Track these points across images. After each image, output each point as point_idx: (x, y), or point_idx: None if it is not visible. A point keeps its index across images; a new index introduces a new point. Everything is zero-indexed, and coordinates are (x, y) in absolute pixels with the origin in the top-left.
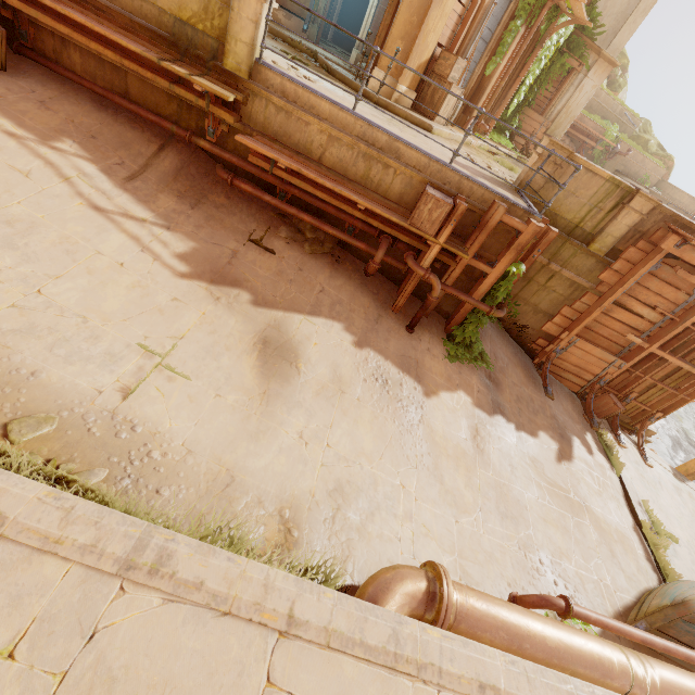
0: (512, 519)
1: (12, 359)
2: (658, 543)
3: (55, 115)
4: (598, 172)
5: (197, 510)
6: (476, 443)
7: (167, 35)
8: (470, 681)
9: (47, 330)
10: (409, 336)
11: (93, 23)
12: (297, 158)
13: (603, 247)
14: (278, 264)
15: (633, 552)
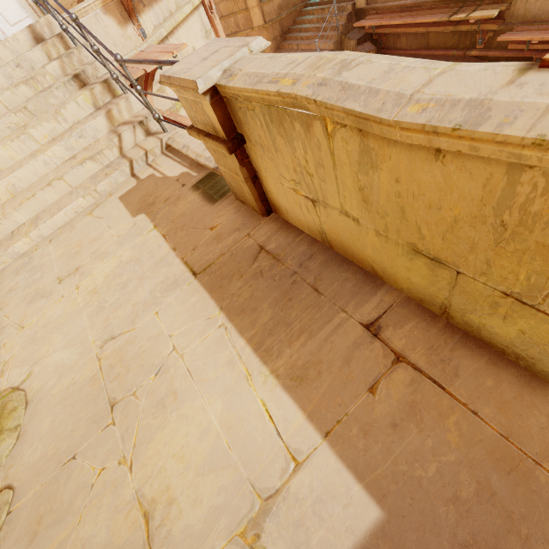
0: None
1: None
2: None
3: None
4: None
5: None
6: None
7: None
8: None
9: None
10: None
11: (415, 19)
12: None
13: None
14: None
15: None
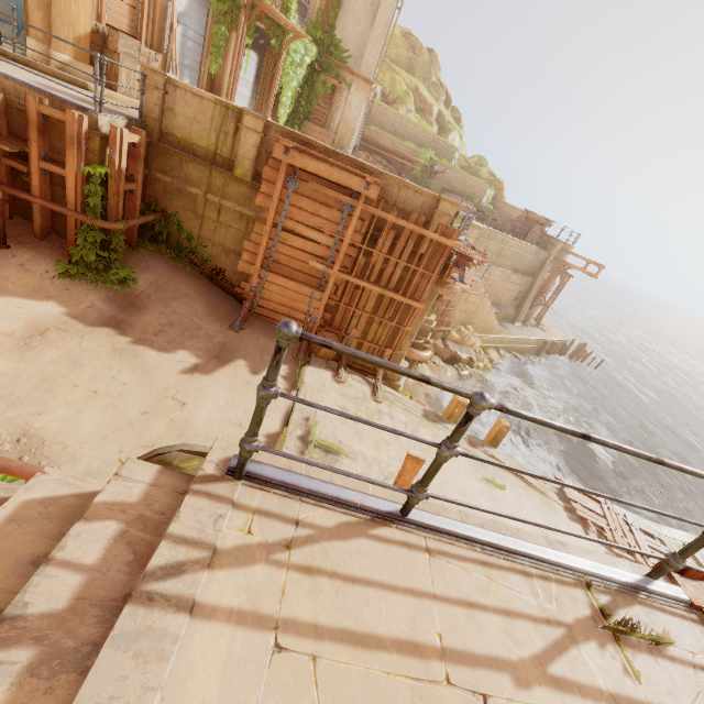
0: (10, 402)
1: None
2: (284, 443)
3: None
4: (203, 95)
5: None
6: (27, 341)
7: None
8: None
9: None
10: None
11: None
12: None
13: (246, 171)
14: None
15: None
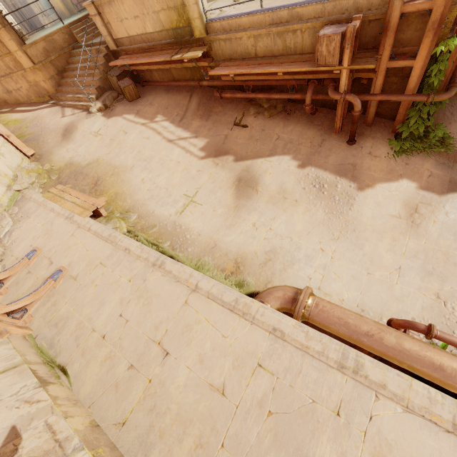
0: (438, 277)
1: (147, 208)
2: None
3: (154, 106)
4: None
5: (199, 256)
6: (411, 219)
7: (173, 40)
8: (268, 325)
9: (156, 196)
10: (350, 147)
11: (149, 59)
12: (242, 63)
13: None
14: (250, 132)
15: None
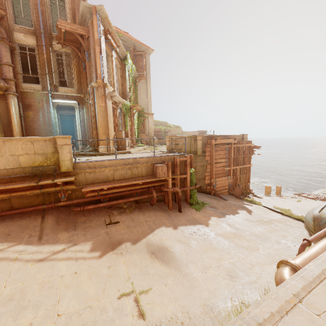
0: (266, 239)
1: None
2: (290, 213)
3: None
4: (184, 136)
5: None
6: (233, 228)
7: (30, 174)
8: None
9: None
10: (182, 213)
11: None
12: (106, 183)
13: (200, 152)
14: (124, 224)
15: (290, 220)
